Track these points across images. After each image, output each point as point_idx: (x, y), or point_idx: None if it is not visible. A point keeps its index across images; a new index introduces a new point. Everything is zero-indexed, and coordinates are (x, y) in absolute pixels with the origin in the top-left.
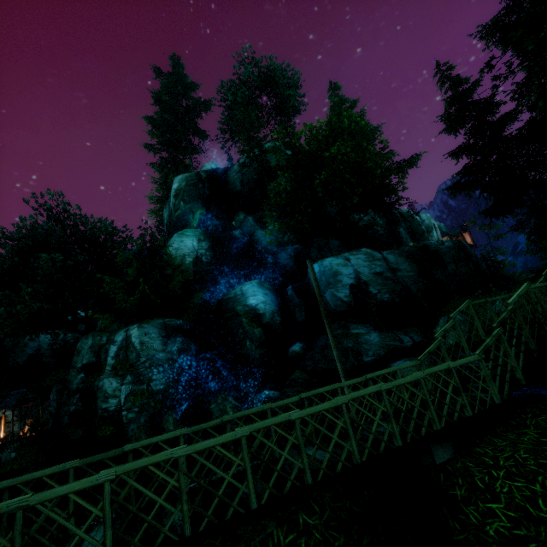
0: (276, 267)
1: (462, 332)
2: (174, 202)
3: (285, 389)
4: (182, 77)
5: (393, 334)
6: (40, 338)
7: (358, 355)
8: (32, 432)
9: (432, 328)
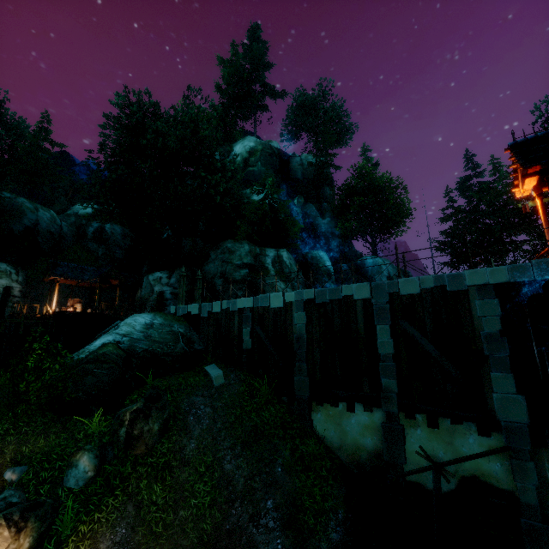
0: (329, 248)
1: None
2: (247, 157)
3: None
4: (266, 53)
5: None
6: (39, 211)
7: None
8: (156, 305)
9: None
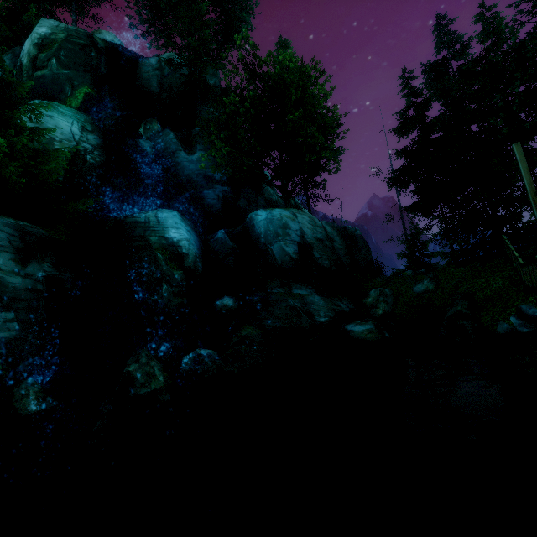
0: (200, 204)
1: (390, 304)
2: (35, 55)
3: (239, 346)
4: None
5: (332, 299)
6: None
7: (311, 315)
8: None
9: (360, 299)
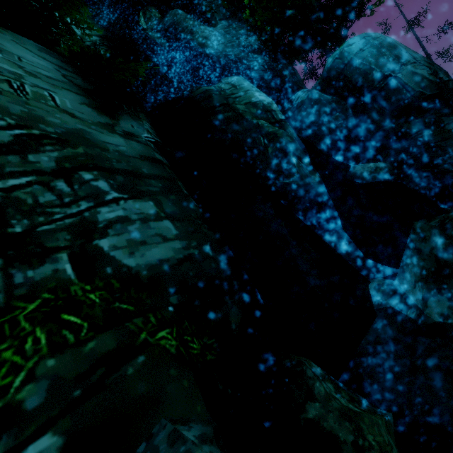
0: (250, 79)
1: None
2: None
3: None
4: None
5: None
6: None
7: None
8: None
9: None
